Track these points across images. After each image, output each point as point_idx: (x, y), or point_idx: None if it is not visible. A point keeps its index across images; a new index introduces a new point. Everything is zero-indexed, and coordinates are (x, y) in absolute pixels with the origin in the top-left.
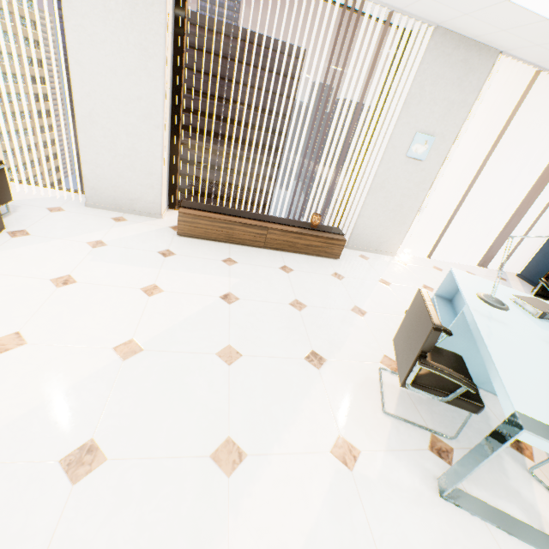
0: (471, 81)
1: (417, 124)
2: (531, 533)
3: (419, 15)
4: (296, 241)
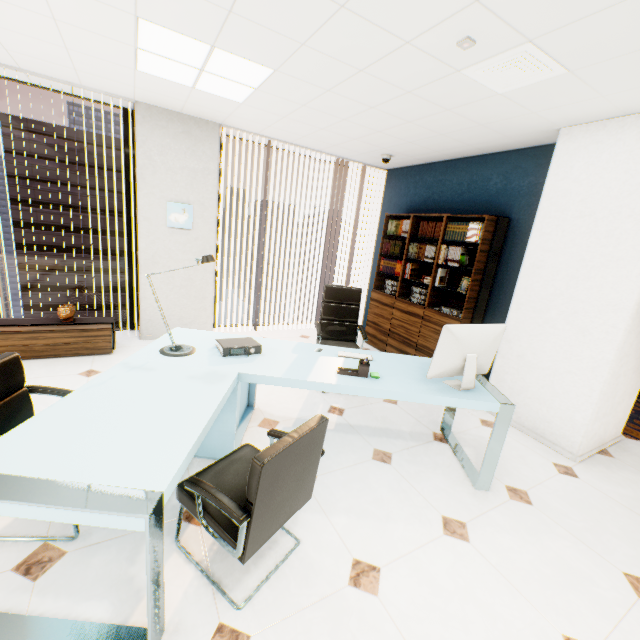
0: (205, 151)
1: (164, 194)
2: (94, 635)
3: (105, 90)
4: (31, 343)
